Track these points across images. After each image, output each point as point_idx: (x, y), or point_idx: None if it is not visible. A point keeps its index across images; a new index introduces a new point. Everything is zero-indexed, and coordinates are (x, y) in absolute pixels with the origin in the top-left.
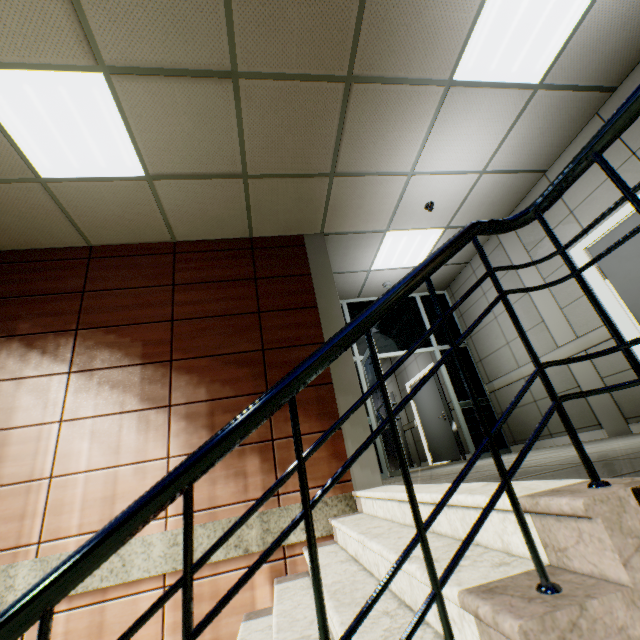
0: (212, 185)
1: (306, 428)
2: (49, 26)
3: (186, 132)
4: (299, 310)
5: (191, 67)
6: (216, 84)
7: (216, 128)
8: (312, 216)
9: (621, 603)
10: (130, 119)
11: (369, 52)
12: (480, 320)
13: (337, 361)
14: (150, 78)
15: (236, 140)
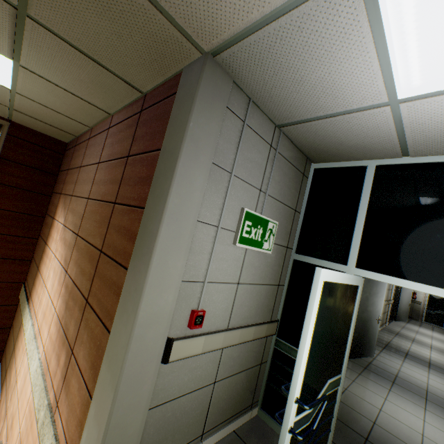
0: (35, 44)
1: (84, 366)
2: None
3: None
4: (134, 209)
5: None
6: None
7: None
8: (152, 27)
9: None
10: None
11: None
12: None
13: (122, 310)
14: None
15: None
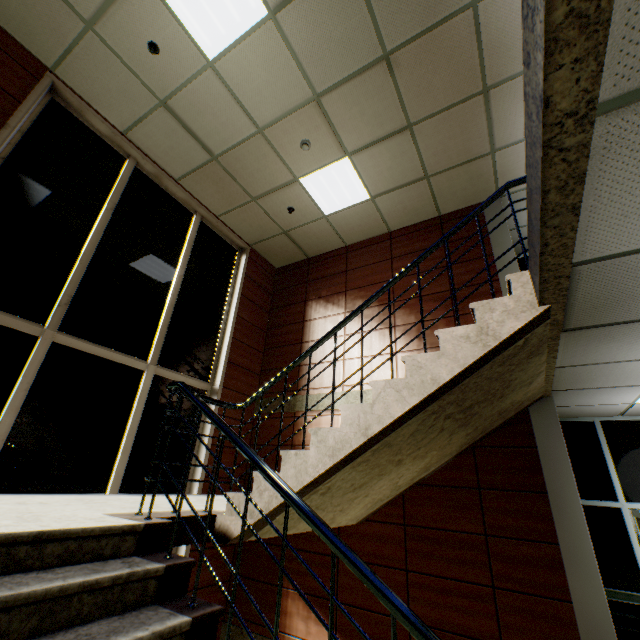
0: (407, 190)
1: None
2: (327, 149)
3: (388, 167)
4: (477, 260)
5: (386, 134)
6: (400, 136)
7: (404, 157)
8: (484, 186)
9: (507, 298)
10: (360, 172)
11: (495, 69)
12: (496, 227)
13: None
14: (367, 149)
15: (417, 159)
